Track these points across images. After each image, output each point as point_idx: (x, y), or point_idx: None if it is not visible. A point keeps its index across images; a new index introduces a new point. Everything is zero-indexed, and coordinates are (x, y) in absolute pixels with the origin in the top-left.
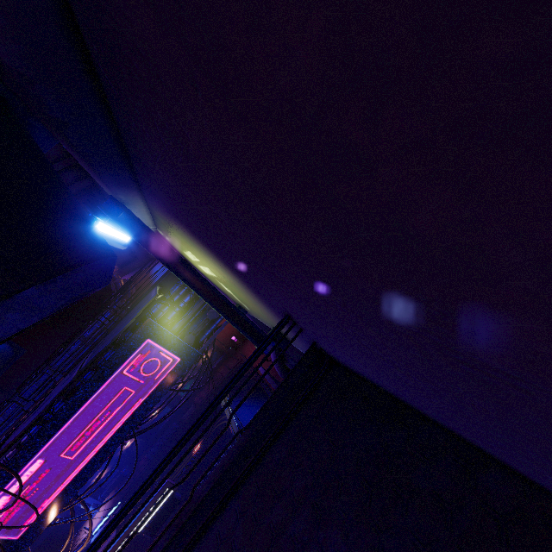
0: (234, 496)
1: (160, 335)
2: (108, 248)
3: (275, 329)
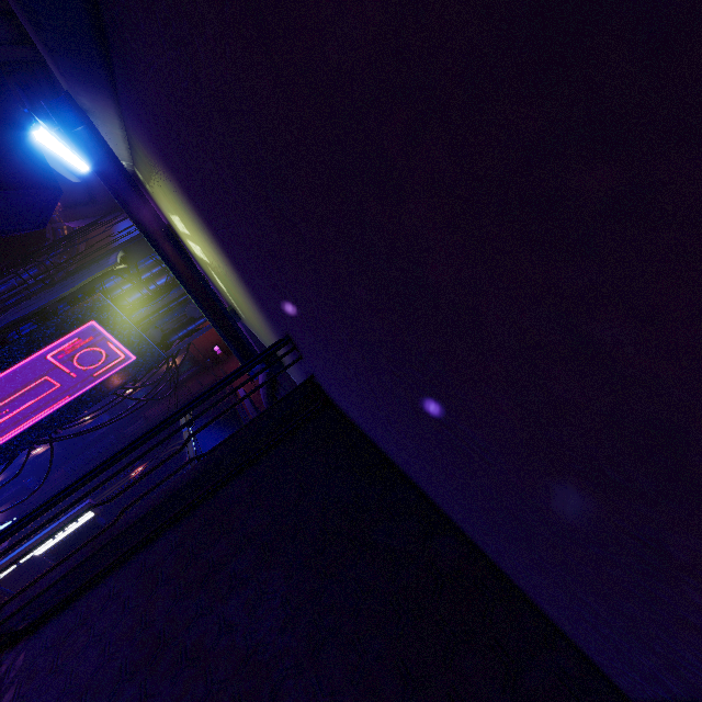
0: (173, 526)
1: (113, 319)
2: (50, 176)
3: (269, 348)
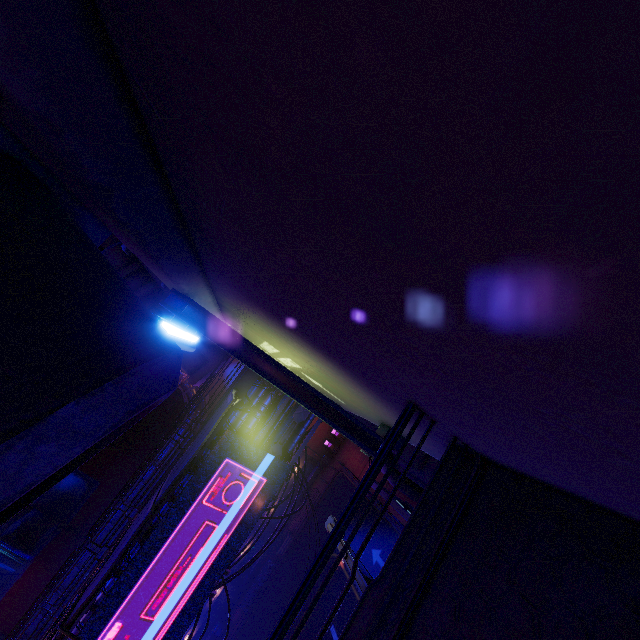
0: None
1: (242, 448)
2: (170, 342)
3: (397, 424)
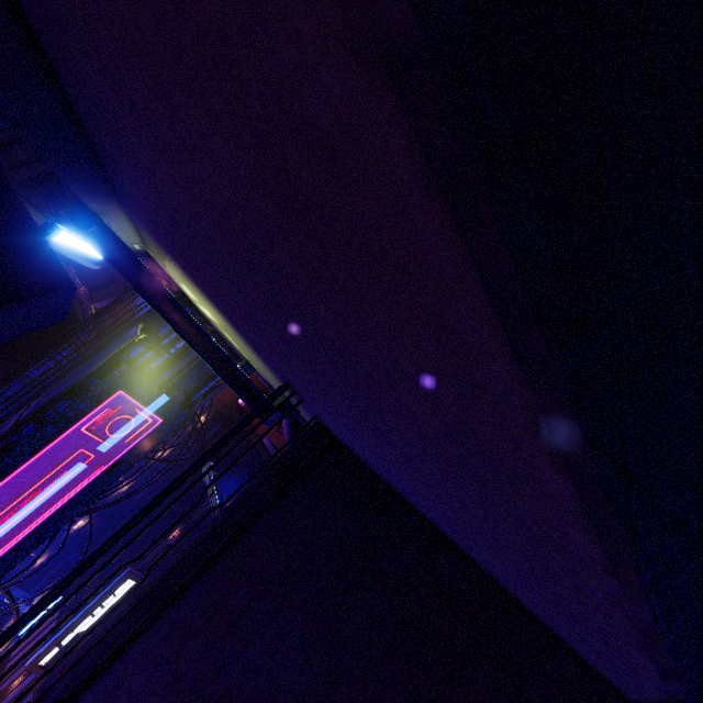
0: (199, 579)
1: (139, 386)
2: (65, 279)
3: (271, 396)
